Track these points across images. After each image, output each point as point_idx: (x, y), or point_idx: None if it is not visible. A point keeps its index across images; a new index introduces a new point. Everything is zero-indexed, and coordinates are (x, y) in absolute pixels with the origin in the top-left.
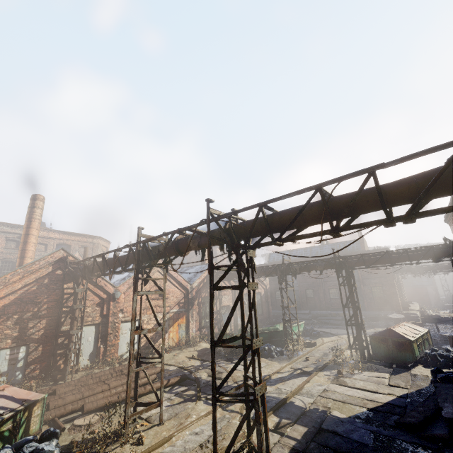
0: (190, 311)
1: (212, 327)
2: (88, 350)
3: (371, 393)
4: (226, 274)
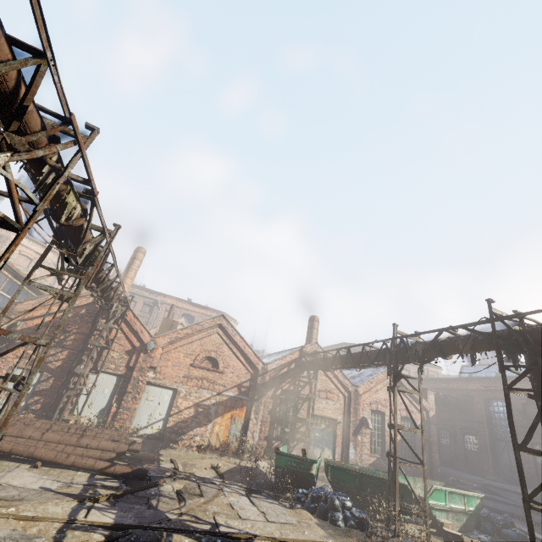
0: (254, 402)
1: None
2: (100, 404)
3: None
4: None
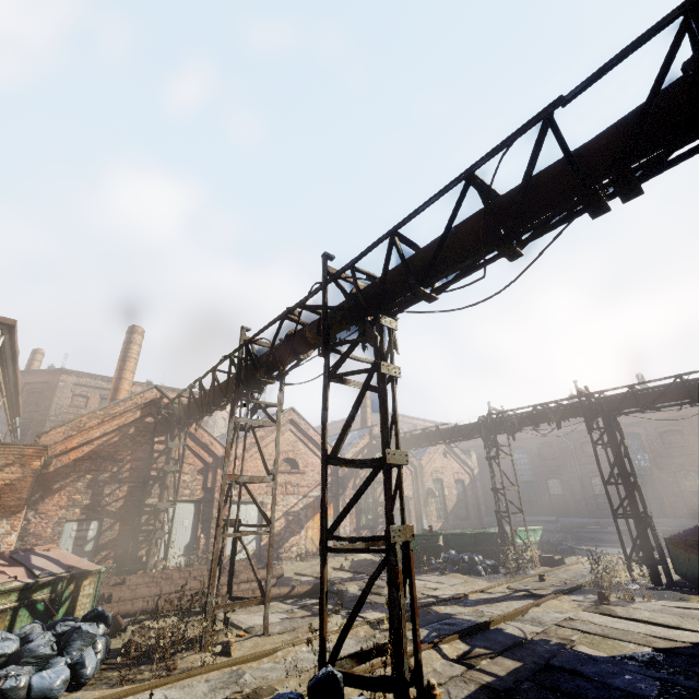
0: (340, 497)
1: (324, 433)
2: (182, 540)
3: (665, 628)
4: (348, 353)
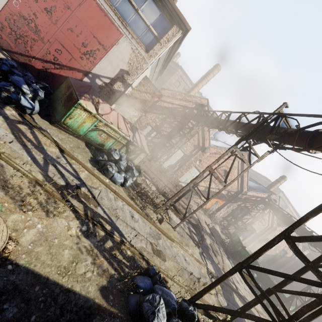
0: (230, 202)
1: (302, 222)
2: (171, 162)
3: None
4: None
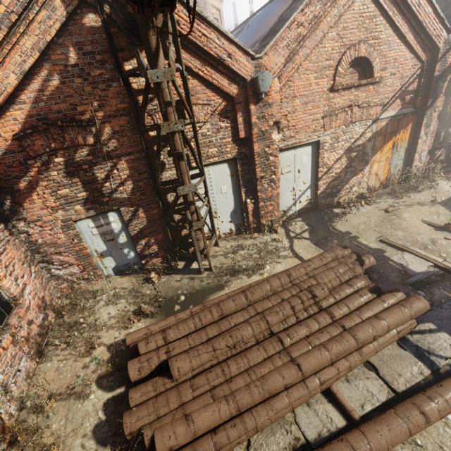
0: (425, 111)
1: None
2: (225, 208)
3: None
4: None
